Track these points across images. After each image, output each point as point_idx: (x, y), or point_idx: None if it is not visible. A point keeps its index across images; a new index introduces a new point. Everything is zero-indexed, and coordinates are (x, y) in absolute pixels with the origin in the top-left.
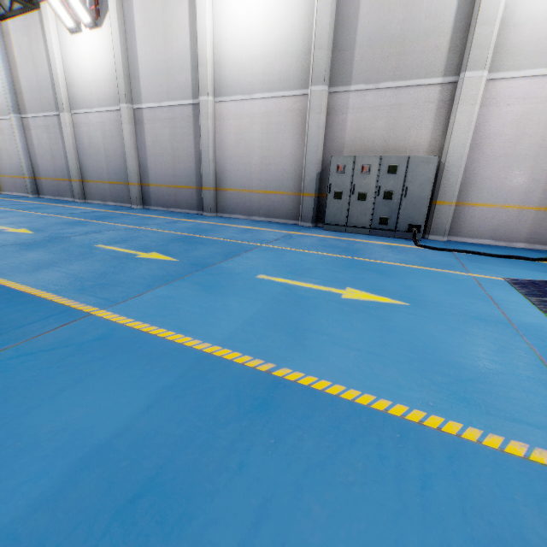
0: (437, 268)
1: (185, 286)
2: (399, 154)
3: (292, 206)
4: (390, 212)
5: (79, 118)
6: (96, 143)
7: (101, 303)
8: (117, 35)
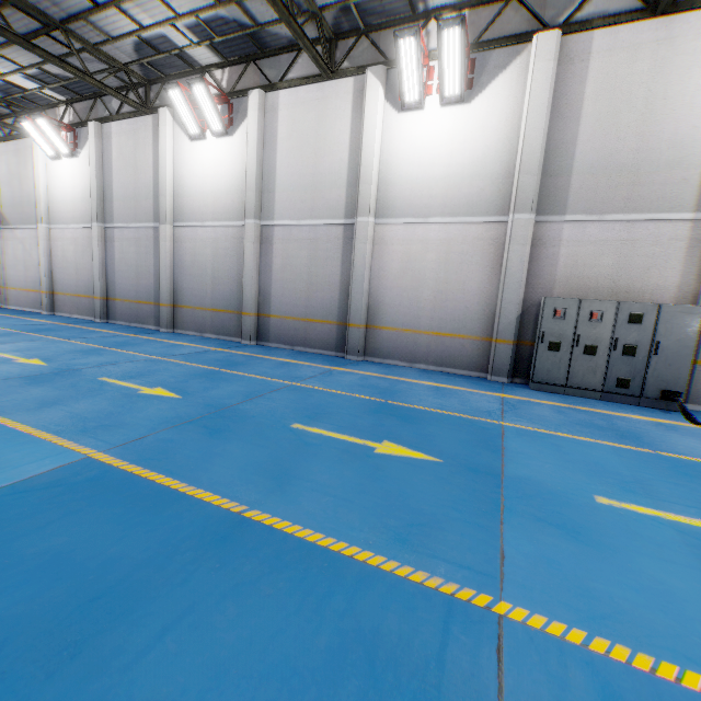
0: None
1: (536, 529)
2: (634, 298)
3: (477, 354)
4: (632, 372)
5: (184, 232)
6: (202, 261)
7: (476, 581)
8: (254, 145)
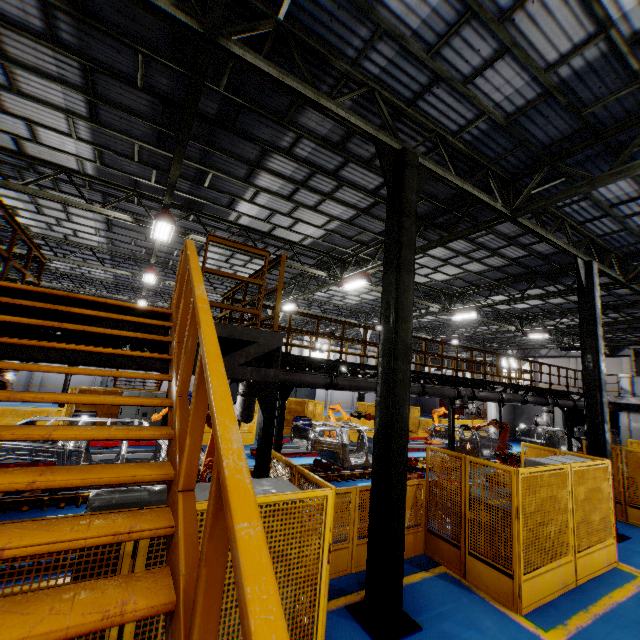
0: None
1: None
2: None
3: None
4: None
5: None
6: None
7: None
8: None
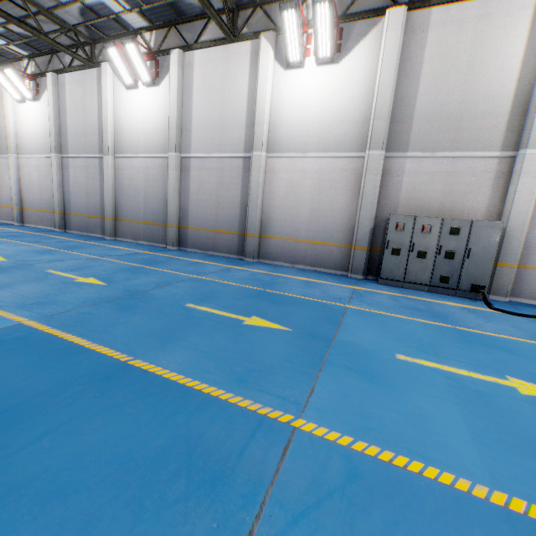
0: None
1: (344, 374)
2: (456, 216)
3: (341, 257)
4: (451, 271)
5: (123, 161)
6: (136, 185)
7: (286, 406)
8: (175, 93)
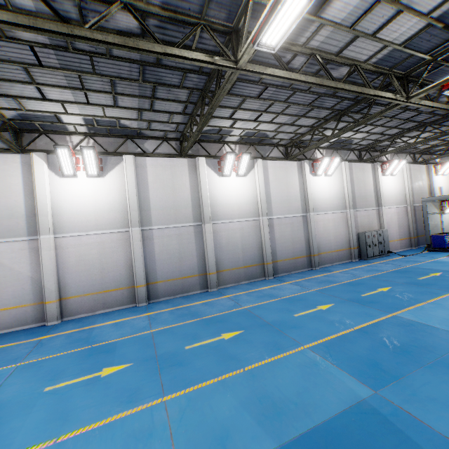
0: (436, 258)
1: None
2: (372, 229)
3: (348, 254)
4: (382, 248)
5: (219, 226)
6: (234, 241)
7: None
8: (262, 183)
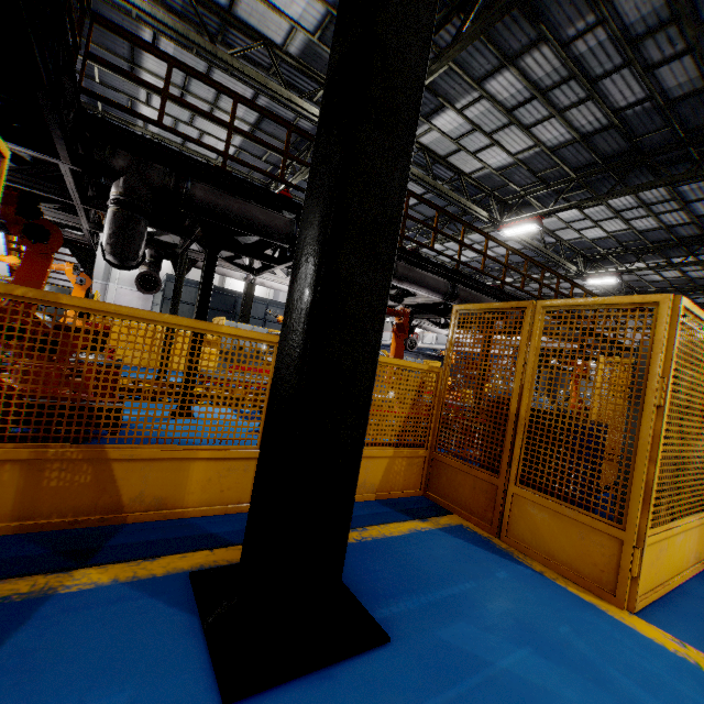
0: None
1: None
2: None
3: None
4: None
5: None
6: None
7: None
8: None
